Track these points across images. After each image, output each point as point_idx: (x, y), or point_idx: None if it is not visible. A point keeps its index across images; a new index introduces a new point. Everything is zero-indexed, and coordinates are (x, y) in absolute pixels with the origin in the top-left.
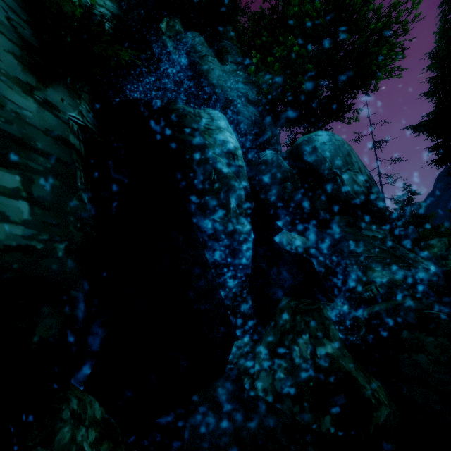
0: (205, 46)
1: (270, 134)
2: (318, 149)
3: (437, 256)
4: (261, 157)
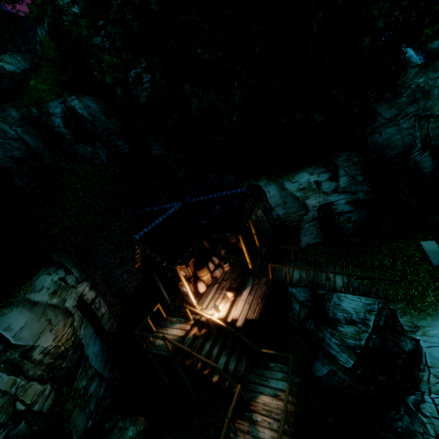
0: None
1: None
2: None
3: None
4: None
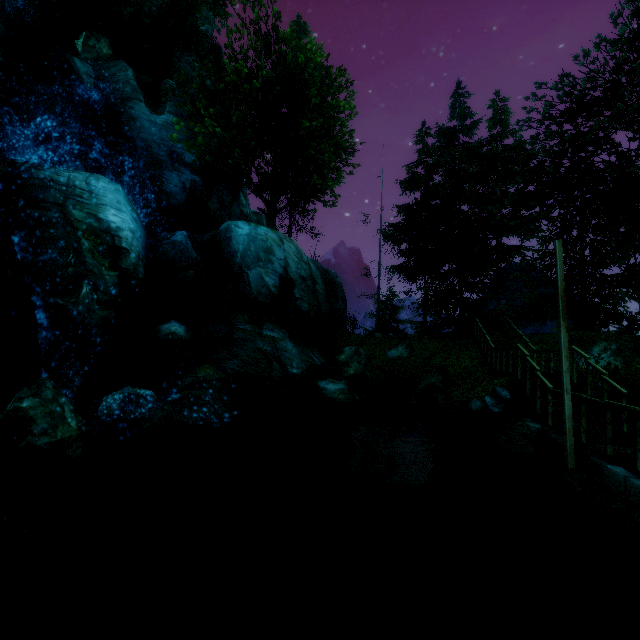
0: (133, 86)
1: (217, 205)
2: (233, 240)
3: (343, 363)
4: (173, 237)
